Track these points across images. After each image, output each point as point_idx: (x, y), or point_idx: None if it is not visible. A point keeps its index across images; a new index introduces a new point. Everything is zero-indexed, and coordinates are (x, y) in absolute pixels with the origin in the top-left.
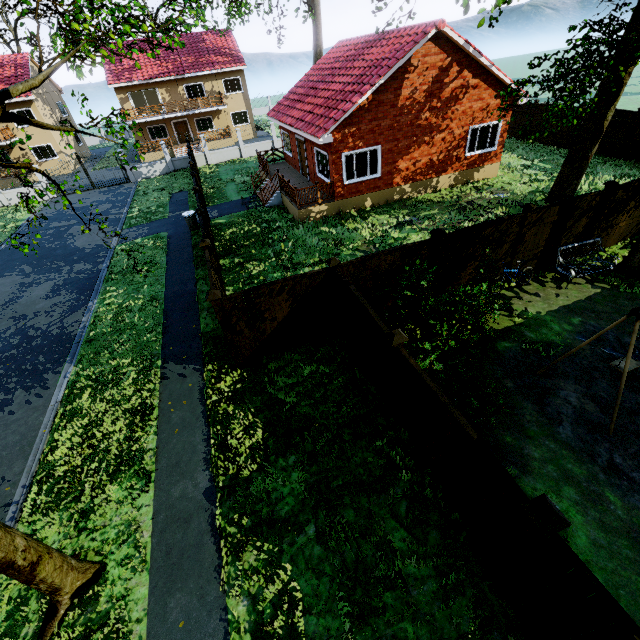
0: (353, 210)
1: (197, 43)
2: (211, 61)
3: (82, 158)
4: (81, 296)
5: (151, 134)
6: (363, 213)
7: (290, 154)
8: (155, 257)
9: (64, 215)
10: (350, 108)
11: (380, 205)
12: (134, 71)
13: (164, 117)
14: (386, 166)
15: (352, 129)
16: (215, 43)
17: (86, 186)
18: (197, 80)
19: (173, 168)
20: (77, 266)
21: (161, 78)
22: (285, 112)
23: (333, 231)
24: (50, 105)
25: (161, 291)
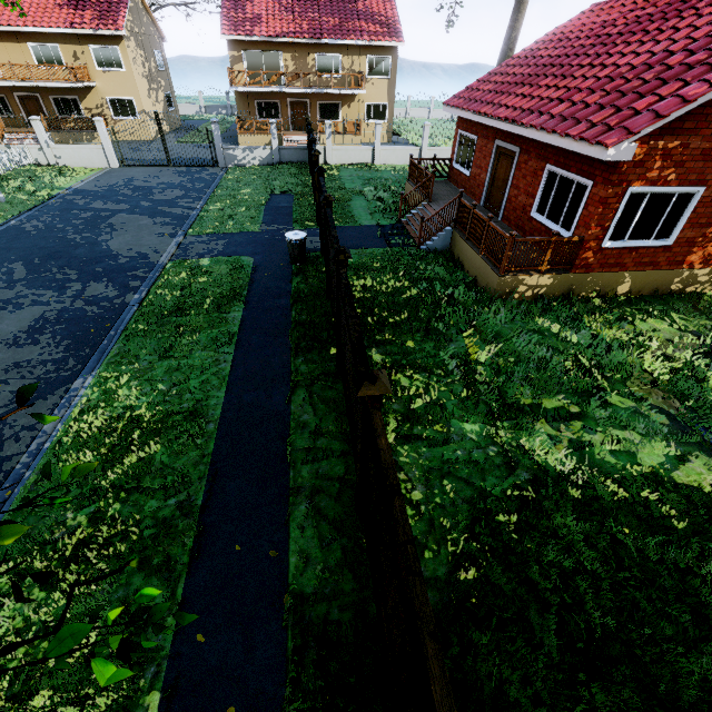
0: (592, 294)
1: (346, 2)
2: (359, 28)
3: (162, 121)
4: (70, 358)
5: (259, 111)
6: (613, 305)
7: (466, 171)
8: (223, 303)
9: (116, 193)
10: (702, 94)
11: (641, 295)
12: (258, 23)
13: (281, 90)
14: (690, 228)
15: (672, 142)
16: (369, 7)
17: (161, 160)
18: (335, 50)
19: (278, 159)
20: (93, 286)
21: (290, 38)
22: (489, 99)
23: (571, 336)
24: (145, 50)
25: (217, 396)
